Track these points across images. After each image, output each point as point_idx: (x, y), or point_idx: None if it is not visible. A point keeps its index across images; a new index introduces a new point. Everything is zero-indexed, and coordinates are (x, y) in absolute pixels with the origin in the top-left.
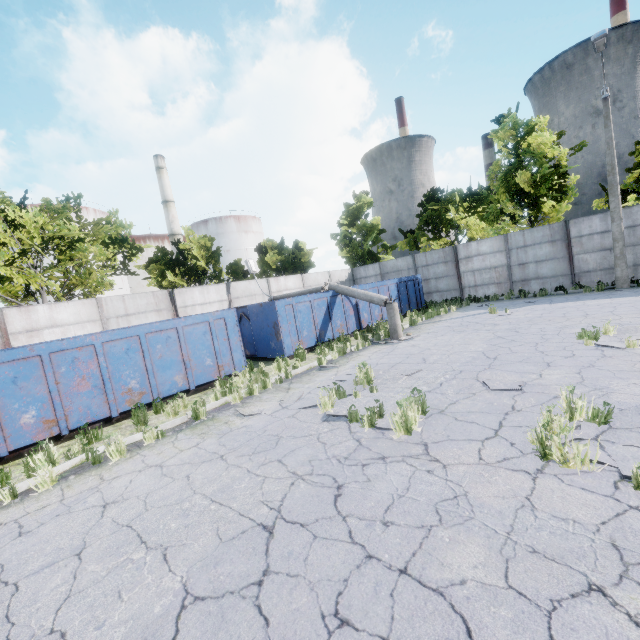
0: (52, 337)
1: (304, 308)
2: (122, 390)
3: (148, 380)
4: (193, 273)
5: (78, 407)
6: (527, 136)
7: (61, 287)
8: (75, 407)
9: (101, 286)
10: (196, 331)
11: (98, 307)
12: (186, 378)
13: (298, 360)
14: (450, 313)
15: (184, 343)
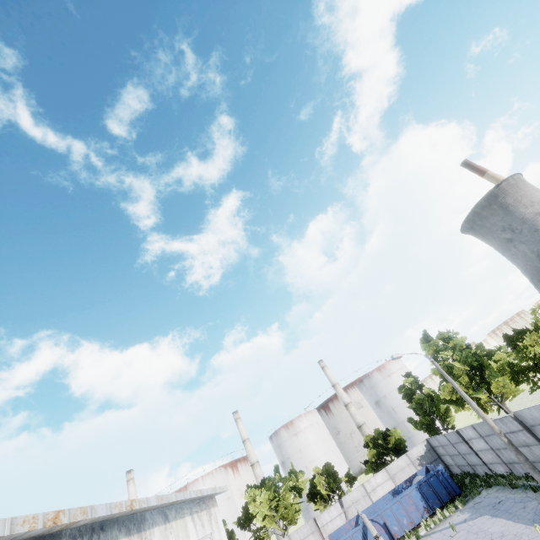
0: None
1: None
2: None
3: None
4: (323, 498)
5: None
6: (438, 353)
7: (283, 519)
8: None
9: (294, 516)
10: None
11: None
12: None
13: None
14: (454, 513)
15: None
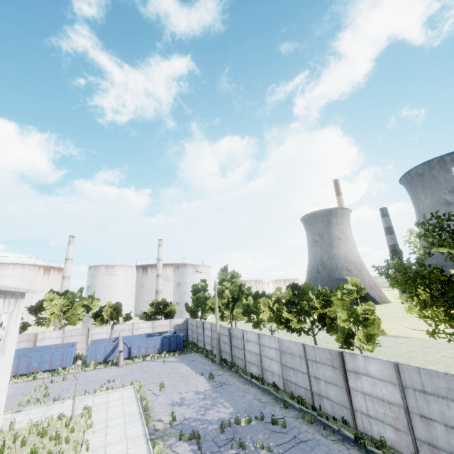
0: (47, 341)
1: (101, 348)
2: (32, 367)
3: (39, 365)
4: (103, 320)
5: (21, 369)
6: (224, 281)
7: (66, 320)
8: (21, 369)
9: (76, 321)
10: (58, 353)
11: (63, 333)
12: (50, 366)
13: (86, 367)
14: (171, 357)
15: (53, 356)
